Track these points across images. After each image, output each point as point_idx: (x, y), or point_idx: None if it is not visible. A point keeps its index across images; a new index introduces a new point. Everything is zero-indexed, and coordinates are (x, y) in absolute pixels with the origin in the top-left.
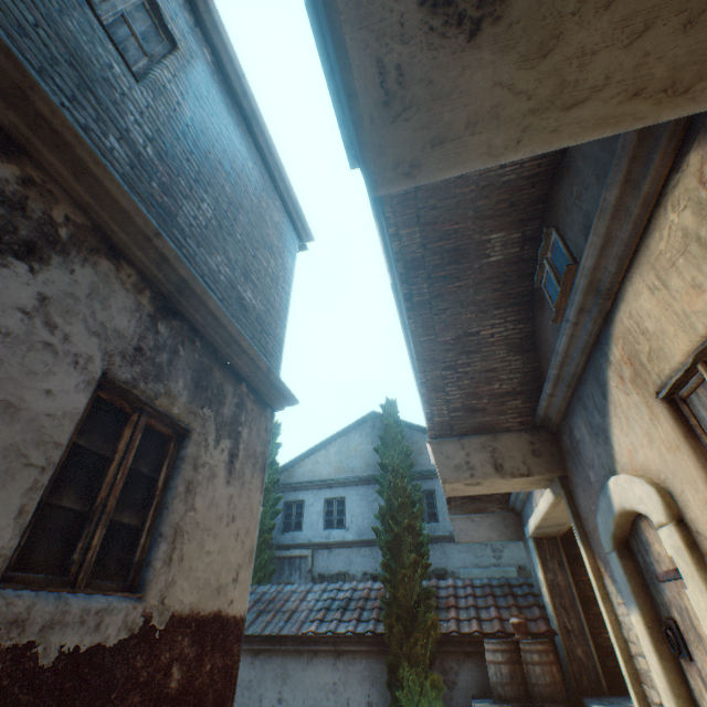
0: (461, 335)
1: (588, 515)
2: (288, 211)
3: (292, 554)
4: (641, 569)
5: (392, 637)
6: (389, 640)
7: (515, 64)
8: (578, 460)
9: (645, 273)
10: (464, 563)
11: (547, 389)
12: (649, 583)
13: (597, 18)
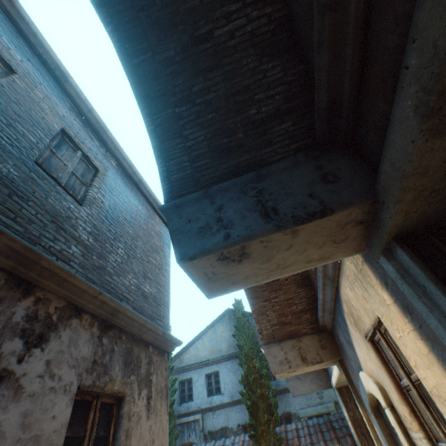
0: (269, 281)
1: (357, 386)
2: (163, 220)
3: (188, 419)
4: (387, 424)
5: None
6: None
7: (258, 264)
8: (344, 353)
9: (345, 279)
10: (301, 406)
11: (320, 313)
12: (392, 434)
13: (285, 251)
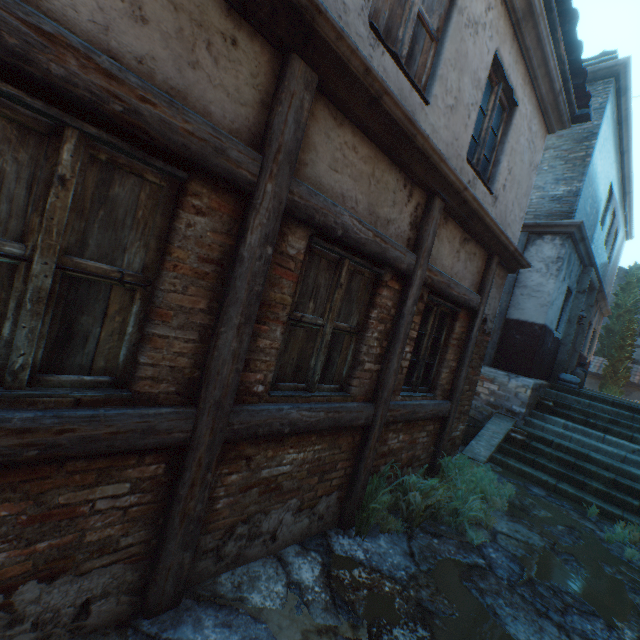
0: None
1: None
2: (626, 236)
3: None
4: None
5: (606, 376)
6: (604, 376)
7: None
8: None
9: None
10: None
11: None
12: None
13: None
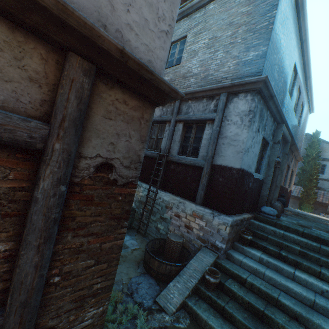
0: None
1: None
2: (309, 110)
3: None
4: None
5: (303, 198)
6: (301, 198)
7: None
8: None
9: None
10: (328, 187)
11: None
12: None
13: None
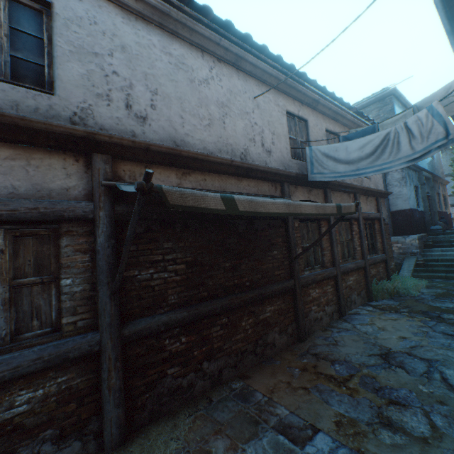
0: None
1: None
2: None
3: None
4: None
5: None
6: None
7: None
8: None
9: None
10: None
11: None
12: None
13: None
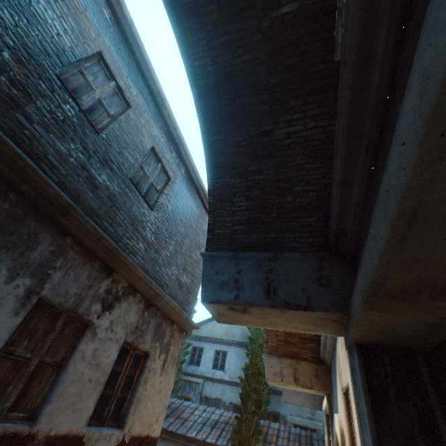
0: None
1: None
2: None
3: (191, 379)
4: None
5: None
6: None
7: (256, 318)
8: (332, 391)
9: (339, 339)
10: (291, 412)
11: (321, 349)
12: None
13: (276, 318)
